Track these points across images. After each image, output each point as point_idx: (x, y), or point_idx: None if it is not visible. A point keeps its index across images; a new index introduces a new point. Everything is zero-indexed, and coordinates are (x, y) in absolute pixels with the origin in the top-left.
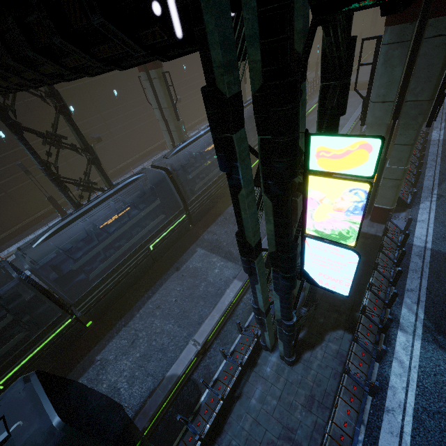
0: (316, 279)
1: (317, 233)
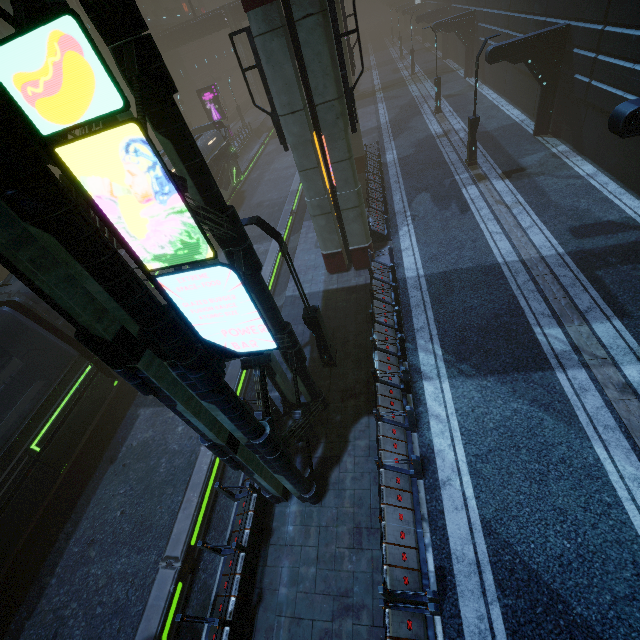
0: (228, 346)
1: (161, 260)
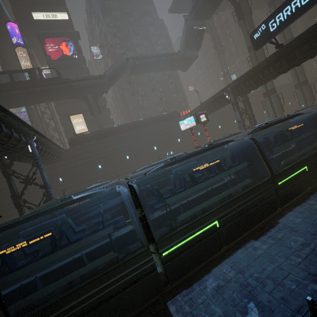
0: None
1: None
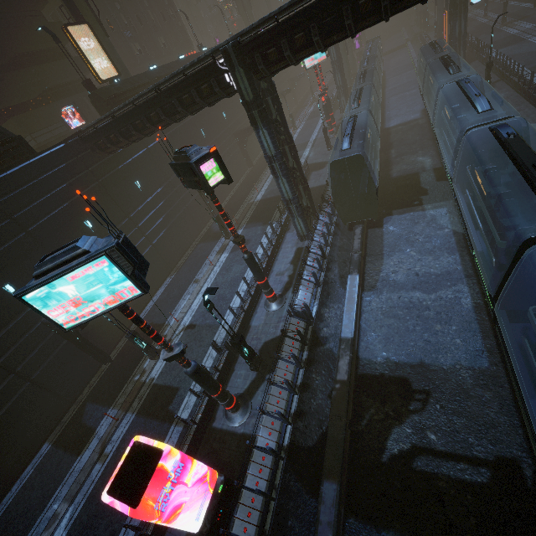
0: (473, 3)
1: None
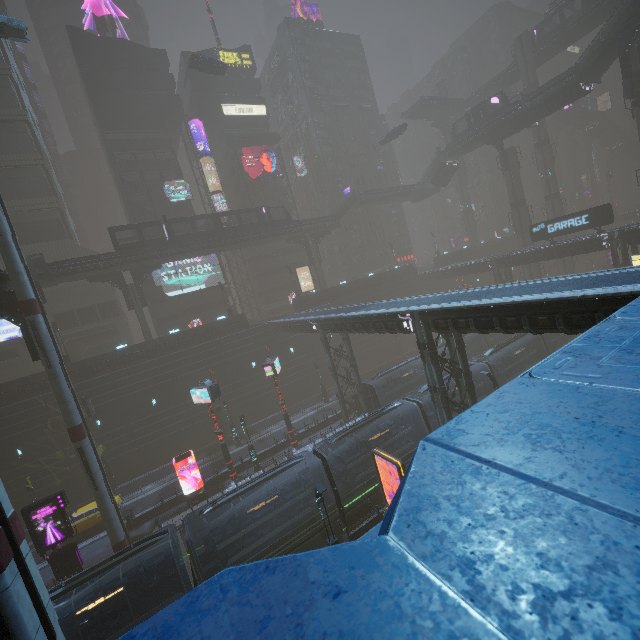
0: None
1: None
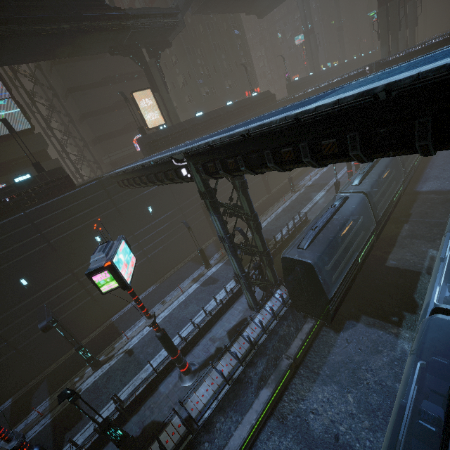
0: None
1: None
